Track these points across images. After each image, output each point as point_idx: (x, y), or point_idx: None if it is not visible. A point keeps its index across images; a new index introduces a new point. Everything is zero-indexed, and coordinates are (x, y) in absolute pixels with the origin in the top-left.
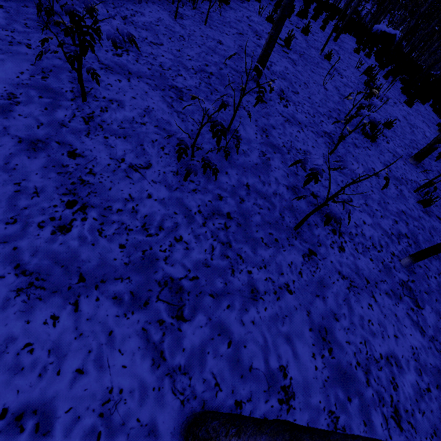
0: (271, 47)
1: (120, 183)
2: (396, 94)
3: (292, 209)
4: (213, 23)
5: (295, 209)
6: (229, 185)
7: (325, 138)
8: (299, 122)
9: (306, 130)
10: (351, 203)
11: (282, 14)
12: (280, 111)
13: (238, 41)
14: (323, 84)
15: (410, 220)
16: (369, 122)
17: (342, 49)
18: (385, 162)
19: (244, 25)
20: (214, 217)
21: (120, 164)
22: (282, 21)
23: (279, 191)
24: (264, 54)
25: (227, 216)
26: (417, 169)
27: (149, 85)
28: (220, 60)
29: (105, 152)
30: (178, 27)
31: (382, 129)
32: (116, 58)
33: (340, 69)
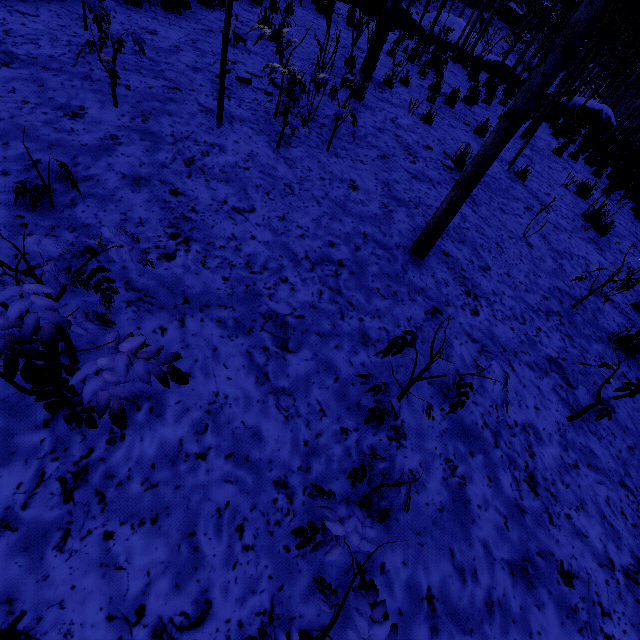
0: (450, 216)
1: None
2: (628, 223)
3: None
4: (340, 144)
5: None
6: (391, 611)
7: (553, 376)
8: (503, 348)
9: (517, 365)
10: None
11: (476, 170)
12: (467, 328)
13: (382, 174)
14: (524, 235)
15: None
16: None
17: (535, 153)
18: None
19: (389, 138)
20: None
21: (132, 632)
22: (476, 180)
23: (496, 589)
24: (437, 225)
25: None
26: None
27: (223, 326)
28: (355, 227)
29: (97, 597)
30: (282, 167)
31: (635, 318)
32: (162, 267)
33: (542, 195)
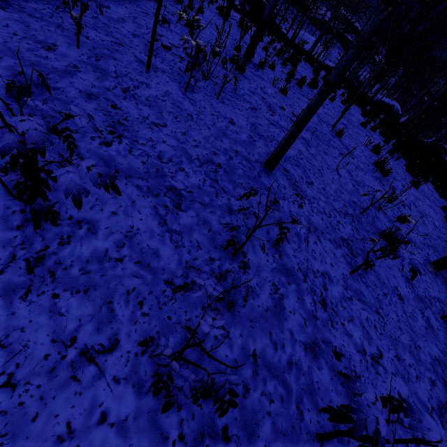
0: (289, 144)
1: (56, 398)
2: (402, 173)
3: (312, 391)
4: (226, 96)
5: (317, 388)
6: (230, 359)
7: (344, 249)
8: (315, 229)
9: (323, 239)
10: (381, 361)
11: (306, 116)
12: (294, 214)
13: (251, 118)
14: (336, 168)
15: (446, 375)
16: (410, 269)
17: (350, 123)
18: (406, 275)
19: (258, 98)
20: (203, 444)
21: (67, 350)
22: (306, 122)
23: (295, 356)
24: (281, 149)
25: (222, 436)
26: (437, 279)
27: (140, 189)
28: (231, 146)
29: (46, 329)
30: (186, 103)
31: (397, 225)
32: (102, 149)
33: (351, 148)
